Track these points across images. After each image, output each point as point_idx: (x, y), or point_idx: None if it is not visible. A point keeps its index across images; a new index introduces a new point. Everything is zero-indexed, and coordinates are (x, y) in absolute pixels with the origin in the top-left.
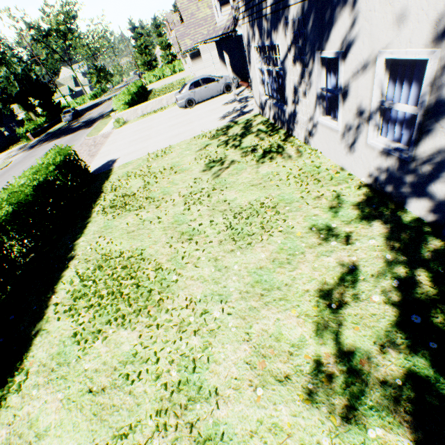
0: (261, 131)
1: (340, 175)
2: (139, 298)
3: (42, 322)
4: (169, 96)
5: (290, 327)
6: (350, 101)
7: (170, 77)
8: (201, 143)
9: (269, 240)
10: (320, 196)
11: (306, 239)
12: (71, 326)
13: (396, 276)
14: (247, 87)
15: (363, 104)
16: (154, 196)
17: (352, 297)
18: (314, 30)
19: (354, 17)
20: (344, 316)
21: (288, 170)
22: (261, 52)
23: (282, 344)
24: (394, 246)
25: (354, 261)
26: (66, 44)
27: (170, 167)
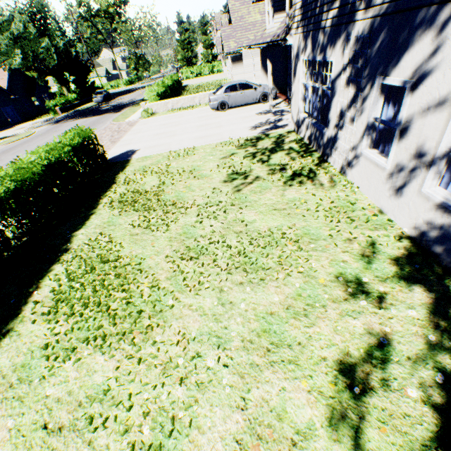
0: (293, 150)
1: (378, 218)
2: (126, 318)
3: (15, 320)
4: (202, 96)
5: (298, 404)
6: (409, 139)
7: (207, 76)
8: (227, 150)
9: (286, 281)
10: (352, 239)
11: (330, 289)
12: (44, 334)
13: (440, 367)
14: (284, 100)
15: (426, 146)
16: (167, 199)
17: (381, 382)
18: (381, 52)
19: (438, 43)
20: (368, 406)
21: (317, 200)
22: (310, 67)
23: (285, 426)
24: (439, 324)
25: (387, 333)
26: (112, 27)
27: (189, 170)
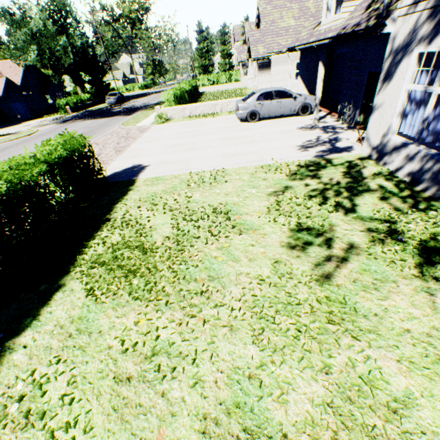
0: (388, 192)
1: None
2: None
3: None
4: (225, 103)
5: None
6: None
7: (224, 85)
8: (274, 180)
9: None
10: None
11: None
12: None
13: None
14: (328, 113)
15: None
16: (190, 273)
17: None
18: None
19: None
20: None
21: None
22: None
23: None
24: None
25: None
26: (132, 32)
27: (222, 211)
